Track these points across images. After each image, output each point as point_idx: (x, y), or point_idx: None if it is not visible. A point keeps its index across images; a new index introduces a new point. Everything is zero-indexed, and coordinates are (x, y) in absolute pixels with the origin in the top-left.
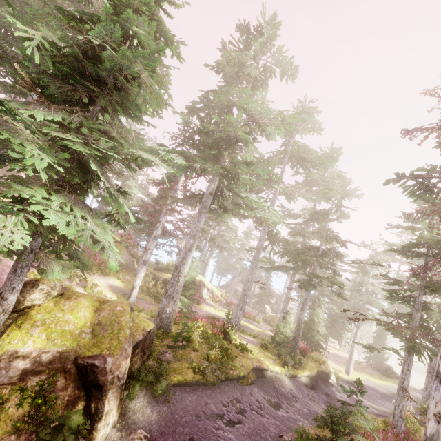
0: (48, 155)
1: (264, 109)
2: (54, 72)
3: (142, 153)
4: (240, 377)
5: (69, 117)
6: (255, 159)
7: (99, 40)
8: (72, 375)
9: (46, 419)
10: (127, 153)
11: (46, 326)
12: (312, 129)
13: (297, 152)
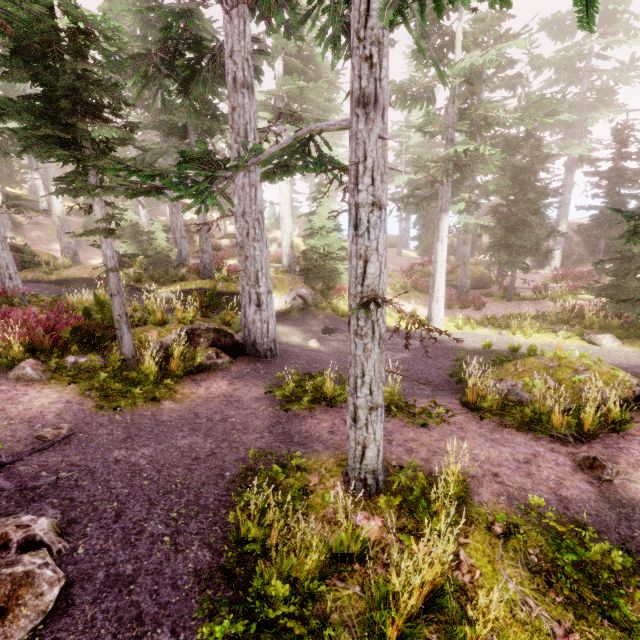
0: None
1: None
2: None
3: None
4: (53, 282)
5: None
6: None
7: None
8: None
9: None
10: None
11: None
12: None
13: None
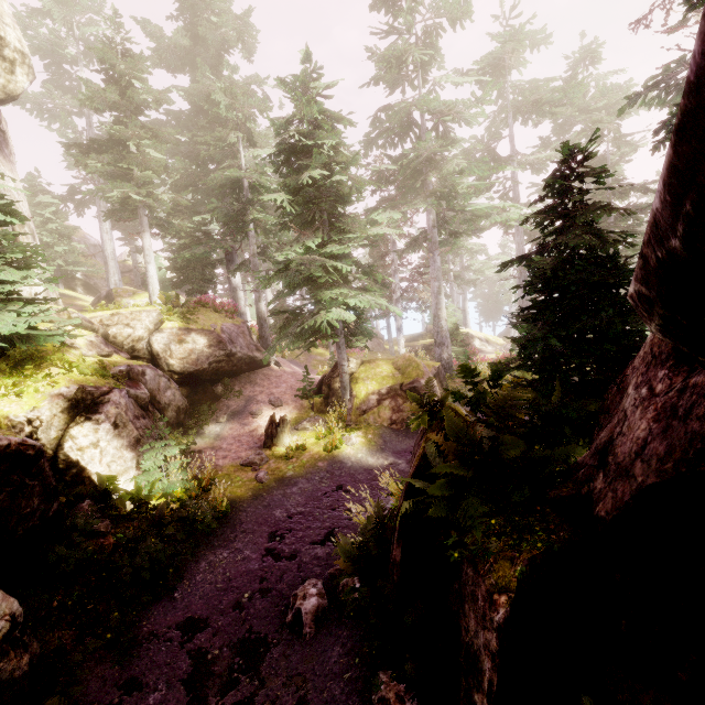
0: (347, 263)
1: (450, 101)
2: (298, 211)
3: (375, 231)
4: None
5: (322, 235)
6: (465, 162)
7: (314, 171)
8: (404, 396)
9: (405, 417)
10: (366, 237)
11: (371, 377)
12: (533, 45)
13: (521, 102)
